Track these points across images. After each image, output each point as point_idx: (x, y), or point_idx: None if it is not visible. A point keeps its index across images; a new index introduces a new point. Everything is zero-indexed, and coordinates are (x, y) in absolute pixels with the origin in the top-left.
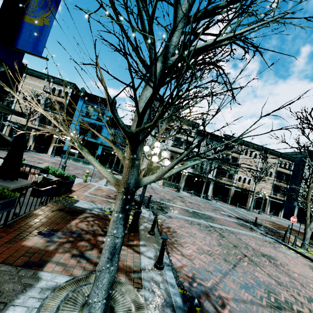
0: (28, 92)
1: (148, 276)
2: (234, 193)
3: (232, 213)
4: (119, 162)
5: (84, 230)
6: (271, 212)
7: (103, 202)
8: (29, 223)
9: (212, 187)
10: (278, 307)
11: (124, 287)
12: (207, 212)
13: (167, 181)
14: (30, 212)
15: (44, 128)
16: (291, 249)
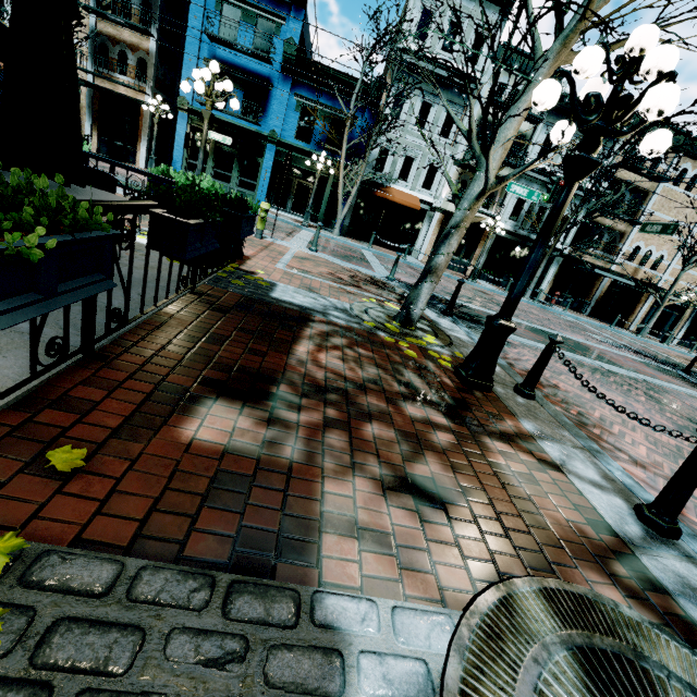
0: None
1: (668, 572)
2: (605, 291)
3: (614, 340)
4: (320, 194)
5: (349, 379)
6: (684, 340)
7: (336, 292)
8: (168, 350)
9: (554, 271)
10: None
11: (663, 650)
12: (566, 333)
13: None
14: (157, 310)
15: (112, 84)
16: None
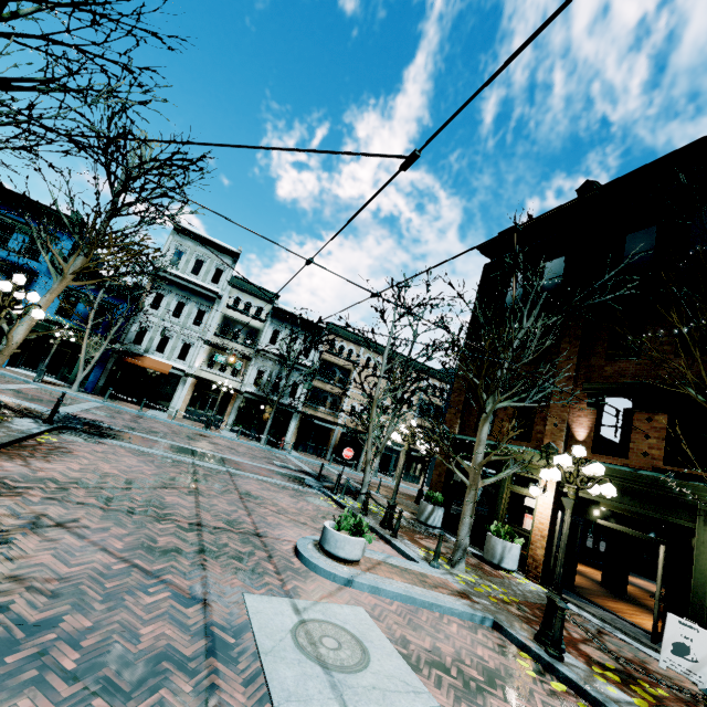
0: None
1: None
2: (340, 440)
3: (301, 467)
4: (77, 359)
5: None
6: (407, 476)
7: None
8: None
9: (295, 424)
10: (135, 513)
11: None
12: (230, 455)
13: (198, 410)
14: None
15: None
16: (334, 501)
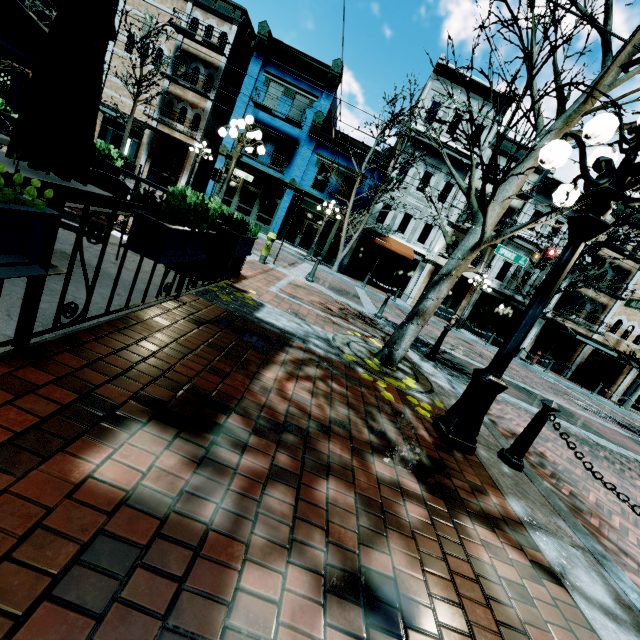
0: (136, 28)
1: None
2: (586, 358)
3: (597, 408)
4: (326, 235)
5: (314, 418)
6: None
7: (322, 321)
8: (120, 355)
9: (536, 332)
10: None
11: None
12: (548, 395)
13: None
14: (129, 312)
15: (170, 130)
16: None
